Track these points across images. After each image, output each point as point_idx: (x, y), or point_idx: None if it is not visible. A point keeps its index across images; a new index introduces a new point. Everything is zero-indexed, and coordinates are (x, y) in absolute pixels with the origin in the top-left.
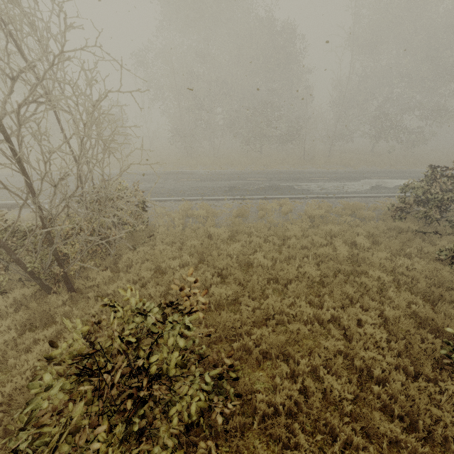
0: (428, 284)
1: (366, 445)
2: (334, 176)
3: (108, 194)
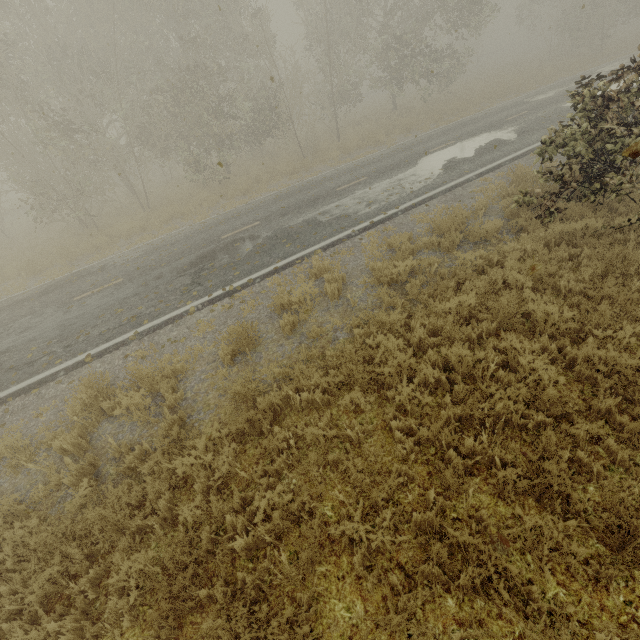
0: None
1: None
2: (371, 170)
3: None
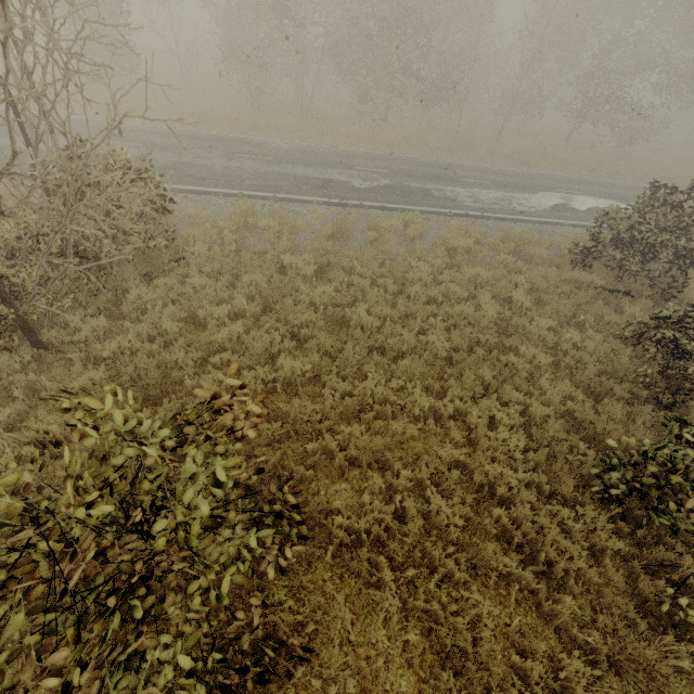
0: (598, 370)
1: (469, 580)
2: (499, 179)
3: (80, 177)
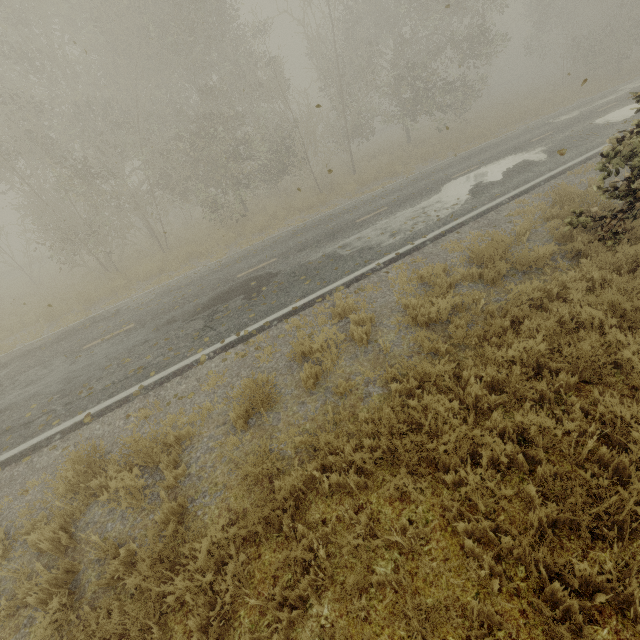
0: None
1: None
2: (392, 199)
3: None
